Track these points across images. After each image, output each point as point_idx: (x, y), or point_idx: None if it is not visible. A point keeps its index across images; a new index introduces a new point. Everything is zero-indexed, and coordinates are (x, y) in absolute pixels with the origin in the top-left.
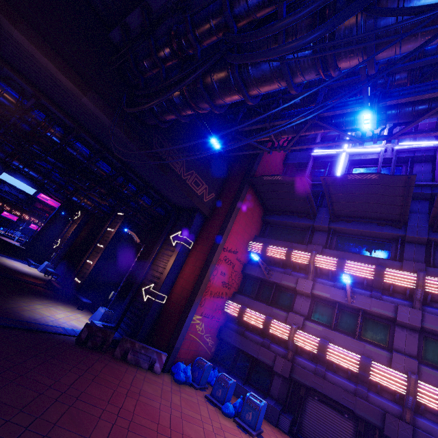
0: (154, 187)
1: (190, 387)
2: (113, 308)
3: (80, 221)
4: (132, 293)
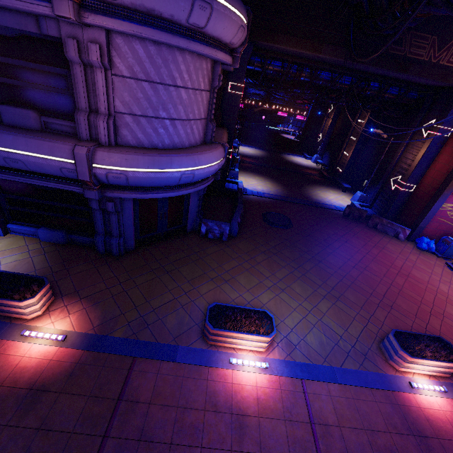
0: (398, 79)
1: (432, 254)
2: (368, 192)
3: (333, 114)
4: (381, 183)
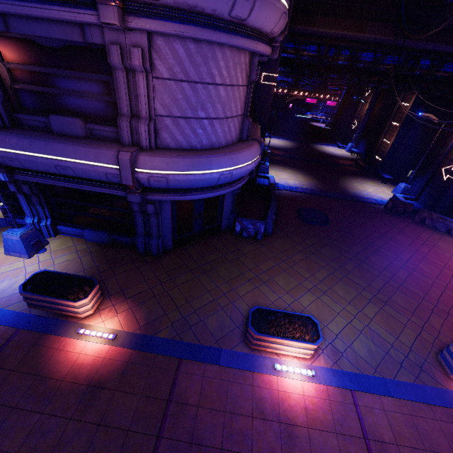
0: None
1: None
2: (412, 183)
3: (371, 98)
4: (430, 172)
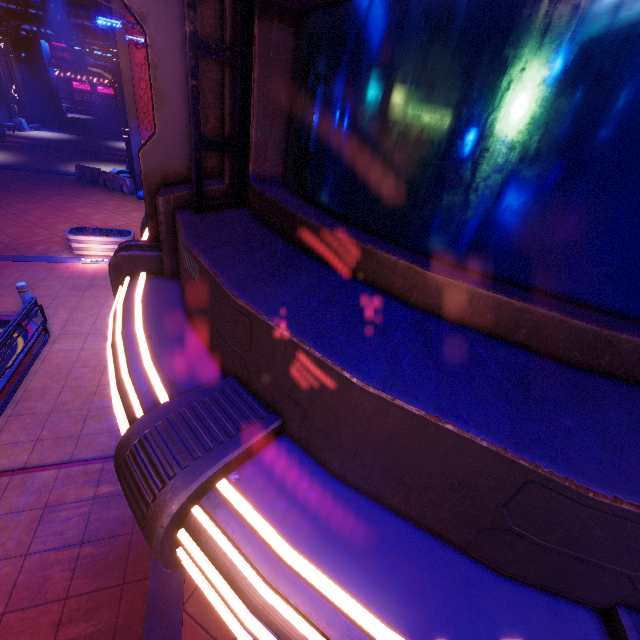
0: None
1: None
2: None
3: None
4: None
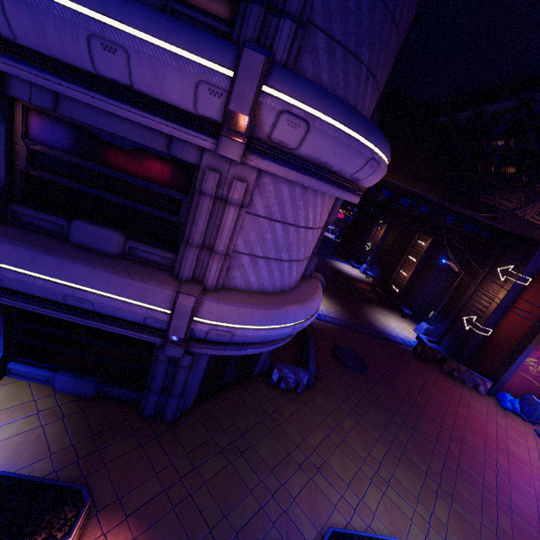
0: (476, 219)
1: (517, 416)
2: (431, 323)
3: (386, 226)
4: (452, 318)
